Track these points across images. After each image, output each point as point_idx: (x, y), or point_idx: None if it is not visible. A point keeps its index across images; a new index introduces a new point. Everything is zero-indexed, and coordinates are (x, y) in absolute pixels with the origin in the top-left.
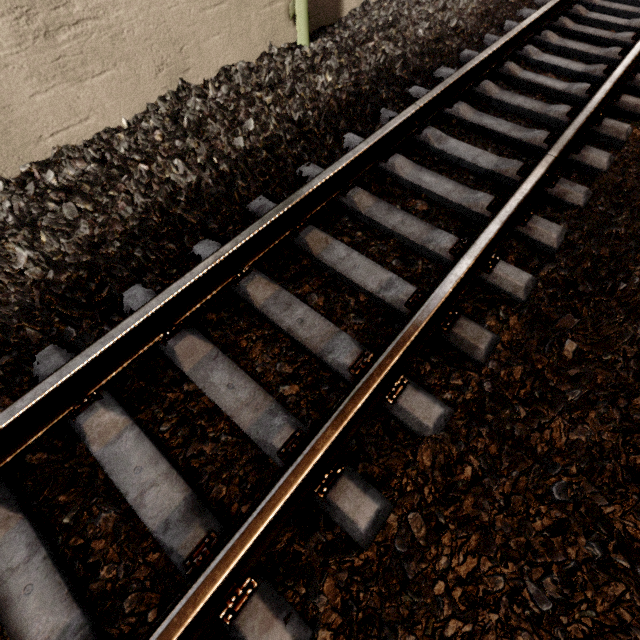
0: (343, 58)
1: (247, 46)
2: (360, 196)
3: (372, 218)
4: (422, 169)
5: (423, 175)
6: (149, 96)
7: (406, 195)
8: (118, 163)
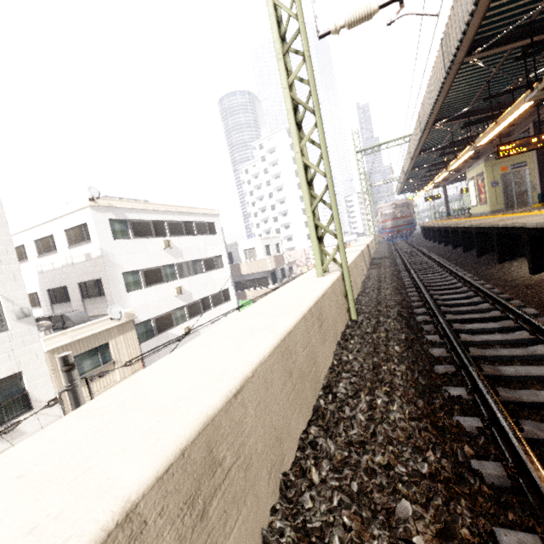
0: (380, 316)
1: (342, 323)
2: (475, 350)
3: (494, 355)
4: (476, 335)
5: (481, 337)
6: (333, 348)
7: (485, 346)
8: (367, 371)
